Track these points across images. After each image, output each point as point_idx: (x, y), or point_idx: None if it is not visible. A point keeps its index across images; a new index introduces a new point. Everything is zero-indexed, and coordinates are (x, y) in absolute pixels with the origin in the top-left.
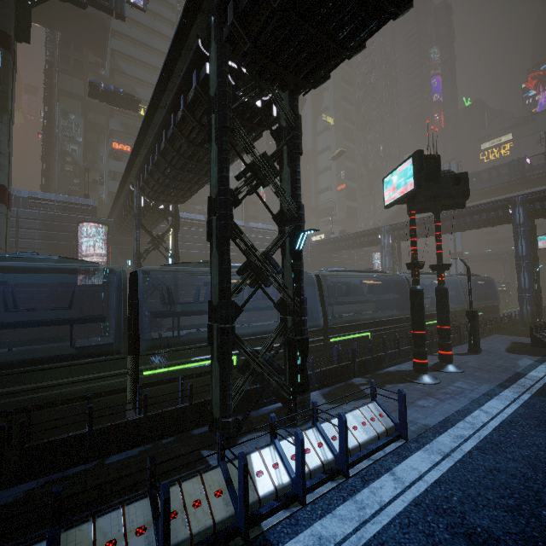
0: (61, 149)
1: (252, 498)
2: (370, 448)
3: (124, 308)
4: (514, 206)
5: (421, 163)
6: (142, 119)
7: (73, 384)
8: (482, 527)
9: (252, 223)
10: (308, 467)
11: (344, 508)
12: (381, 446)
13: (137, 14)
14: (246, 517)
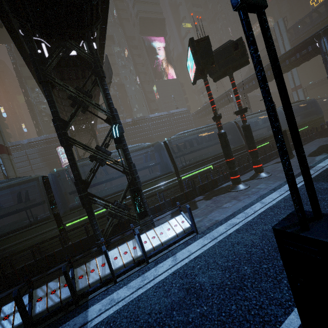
0: (38, 110)
1: (84, 284)
2: (169, 243)
3: (45, 196)
4: (319, 39)
5: (193, 47)
6: None
7: (31, 239)
8: (200, 283)
9: (151, 115)
10: (123, 262)
11: (134, 282)
12: (178, 240)
13: None
14: (73, 295)
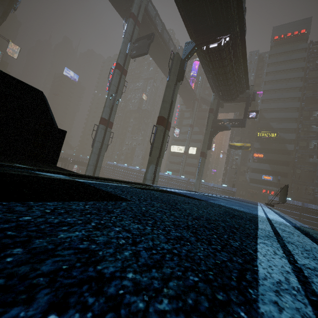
0: (232, 159)
1: None
2: None
3: None
4: None
5: None
6: (272, 138)
7: None
8: None
9: None
10: None
11: None
12: None
13: (277, 85)
14: None
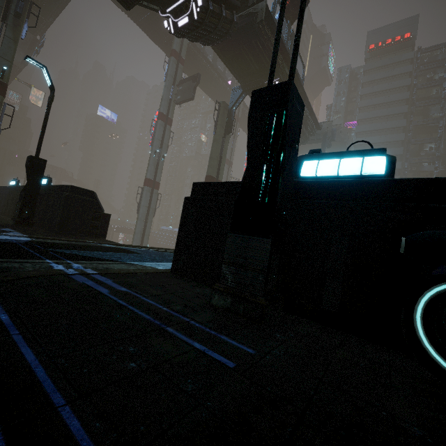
0: None
1: None
2: None
3: None
4: None
5: None
6: None
7: None
8: None
9: None
10: None
11: None
12: None
13: (374, 112)
14: None
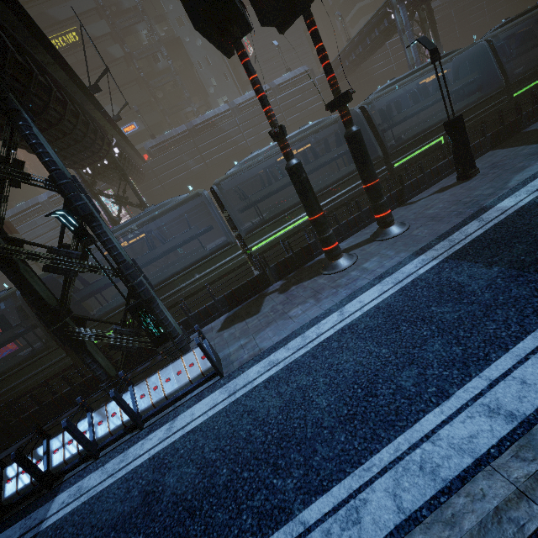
0: None
1: (59, 461)
2: (177, 395)
3: (33, 318)
4: None
5: None
6: (78, 48)
7: (38, 374)
8: (164, 486)
9: (237, 99)
10: (109, 429)
11: (113, 462)
12: (190, 390)
13: None
14: (39, 480)
